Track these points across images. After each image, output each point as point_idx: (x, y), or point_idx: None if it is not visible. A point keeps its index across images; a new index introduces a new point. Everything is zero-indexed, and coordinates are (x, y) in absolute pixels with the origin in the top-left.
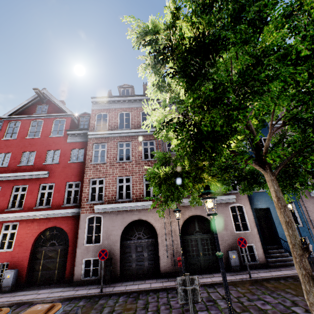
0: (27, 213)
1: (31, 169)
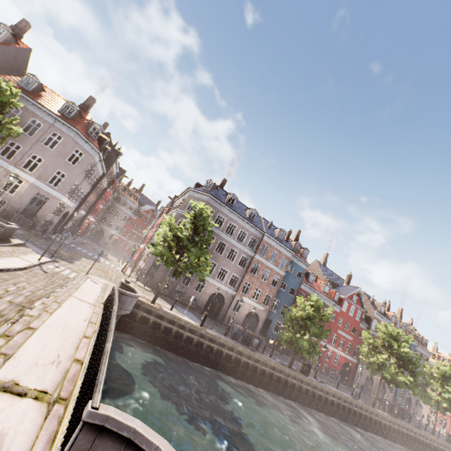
0: (344, 354)
1: (347, 332)
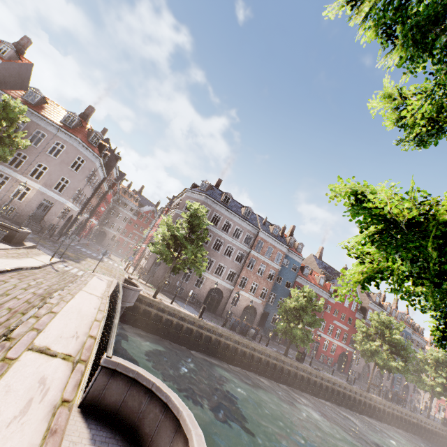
0: (341, 343)
1: (343, 322)
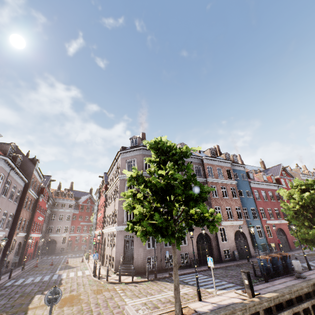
0: None
1: None
